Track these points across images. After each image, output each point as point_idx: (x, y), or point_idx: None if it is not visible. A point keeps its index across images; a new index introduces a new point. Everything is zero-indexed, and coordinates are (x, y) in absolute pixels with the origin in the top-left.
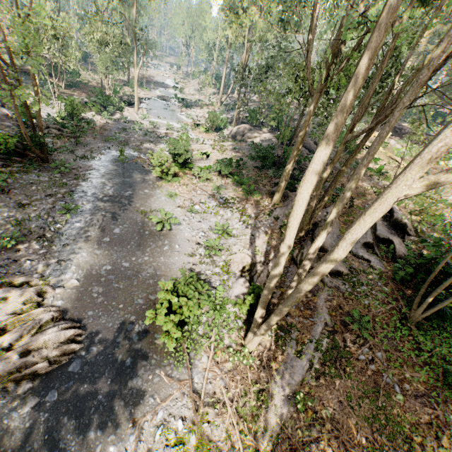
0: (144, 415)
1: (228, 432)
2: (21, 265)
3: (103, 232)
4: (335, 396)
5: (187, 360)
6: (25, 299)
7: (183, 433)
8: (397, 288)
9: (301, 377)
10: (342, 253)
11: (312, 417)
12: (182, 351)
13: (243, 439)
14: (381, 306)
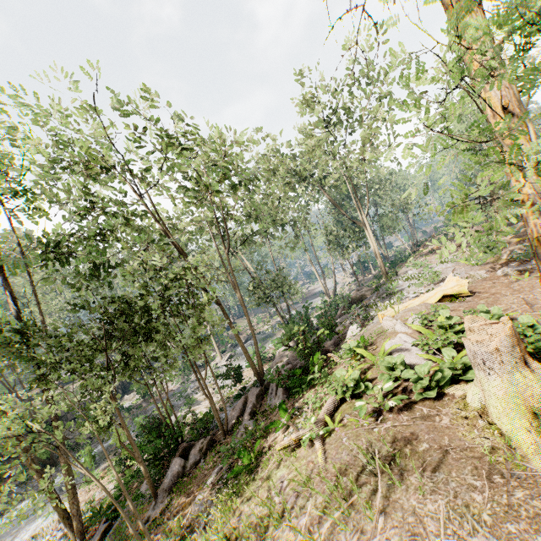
0: None
1: None
2: None
3: None
4: None
5: None
6: None
7: None
8: None
9: None
10: None
11: None
12: None
13: None
14: None
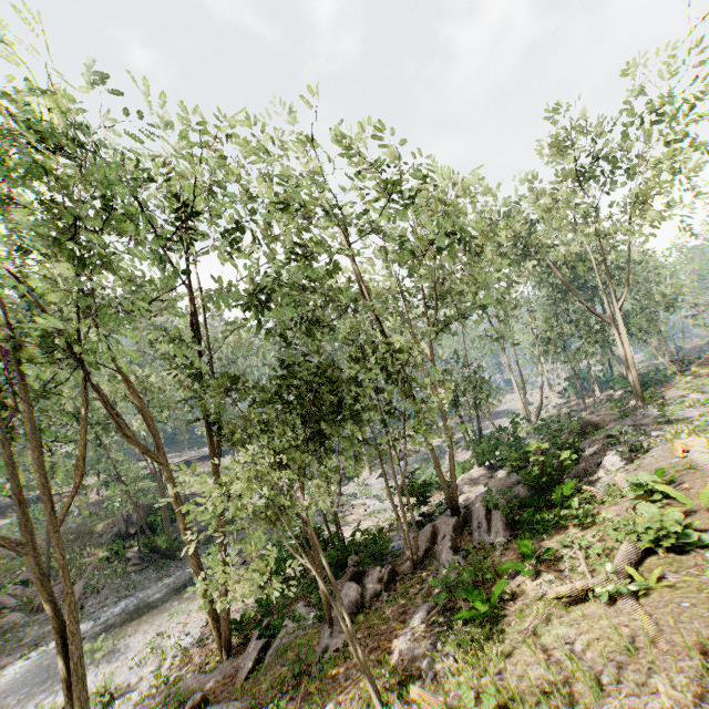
0: None
1: None
2: None
3: None
4: None
5: None
6: None
7: None
8: None
9: None
10: None
11: None
12: None
13: None
14: None
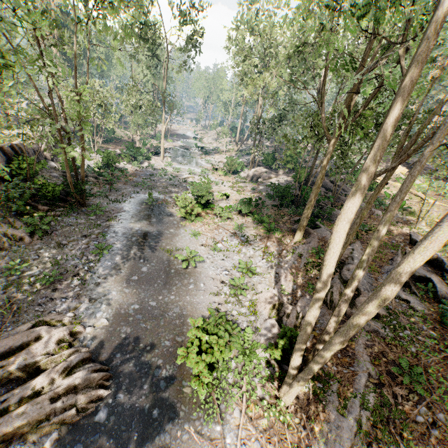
0: None
1: None
2: (56, 304)
3: (132, 270)
4: None
5: (218, 414)
6: (59, 338)
7: None
8: (446, 333)
9: (350, 441)
10: (389, 293)
11: None
12: (212, 402)
13: None
14: (432, 354)
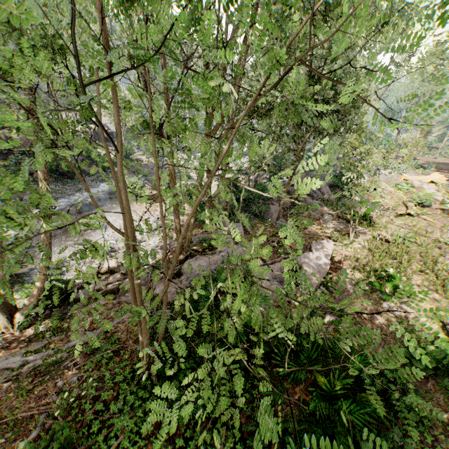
0: None
1: None
2: None
3: None
4: None
5: None
6: None
7: None
8: None
9: None
10: None
11: None
12: None
13: None
14: None
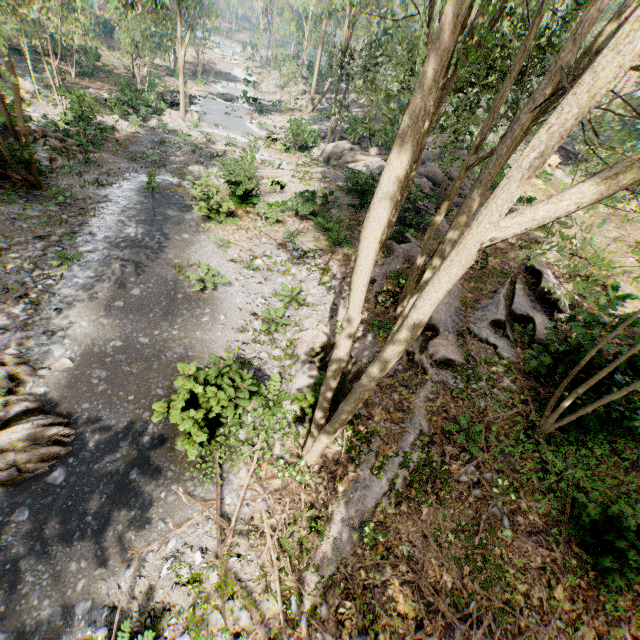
0: (149, 544)
1: (264, 570)
2: None
3: (115, 292)
4: (419, 529)
5: (217, 474)
6: None
7: (201, 570)
8: (529, 386)
9: (375, 502)
10: (413, 331)
11: (383, 555)
12: (213, 461)
13: (283, 580)
14: (502, 410)
